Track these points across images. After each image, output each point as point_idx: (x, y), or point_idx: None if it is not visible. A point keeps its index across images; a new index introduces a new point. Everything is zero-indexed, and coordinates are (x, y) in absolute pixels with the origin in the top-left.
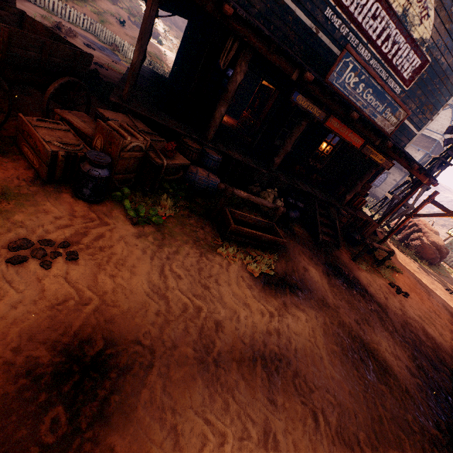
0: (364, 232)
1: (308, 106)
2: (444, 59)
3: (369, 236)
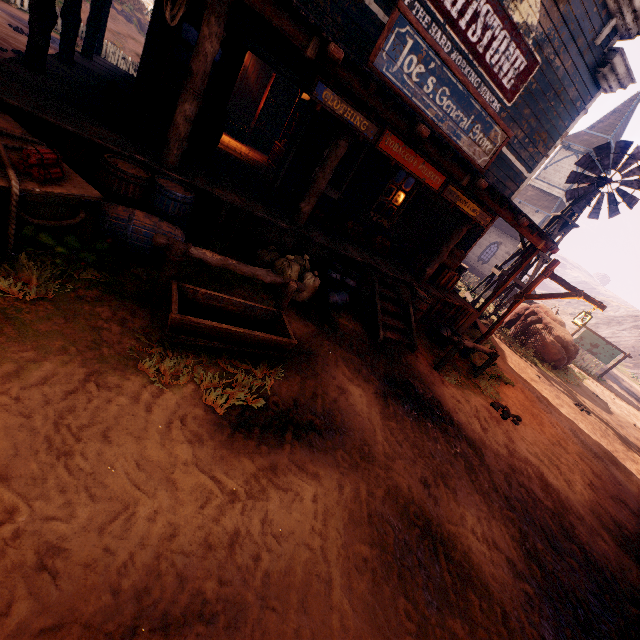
0: (458, 325)
1: (345, 112)
2: (560, 60)
3: (467, 330)
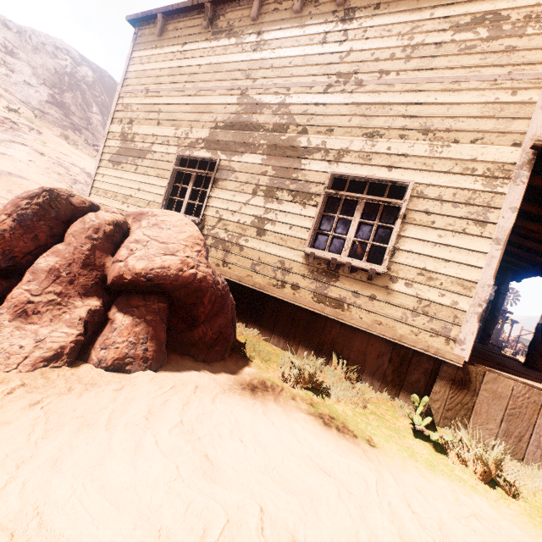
0: None
1: None
2: None
3: None
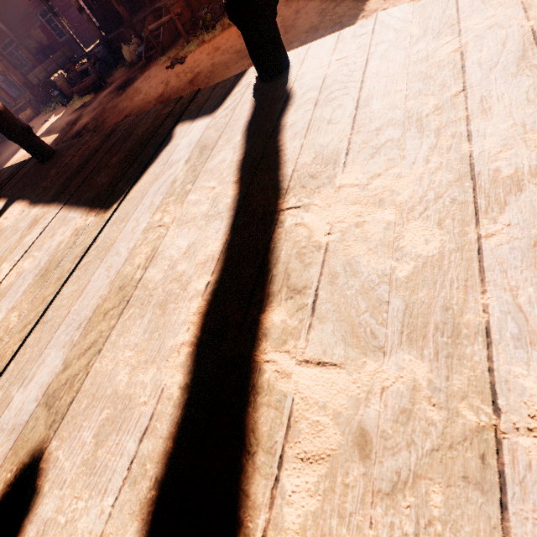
0: None
1: None
2: None
3: None
